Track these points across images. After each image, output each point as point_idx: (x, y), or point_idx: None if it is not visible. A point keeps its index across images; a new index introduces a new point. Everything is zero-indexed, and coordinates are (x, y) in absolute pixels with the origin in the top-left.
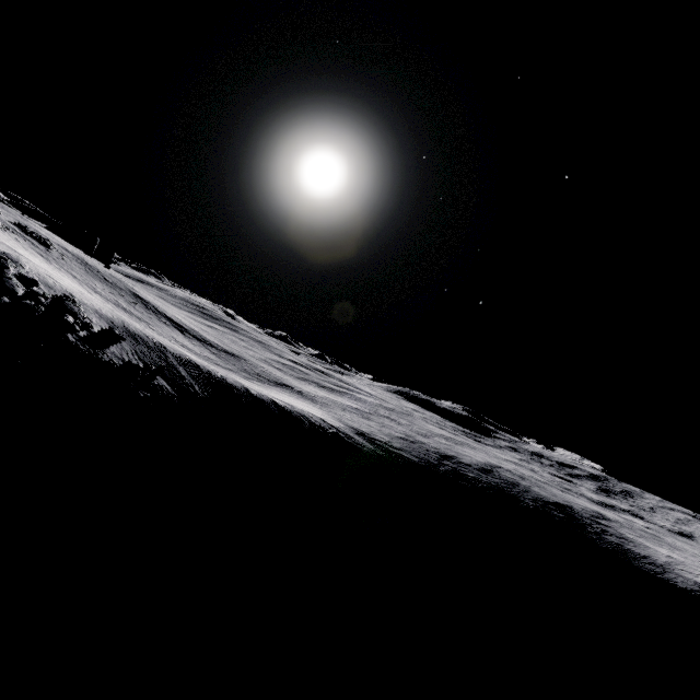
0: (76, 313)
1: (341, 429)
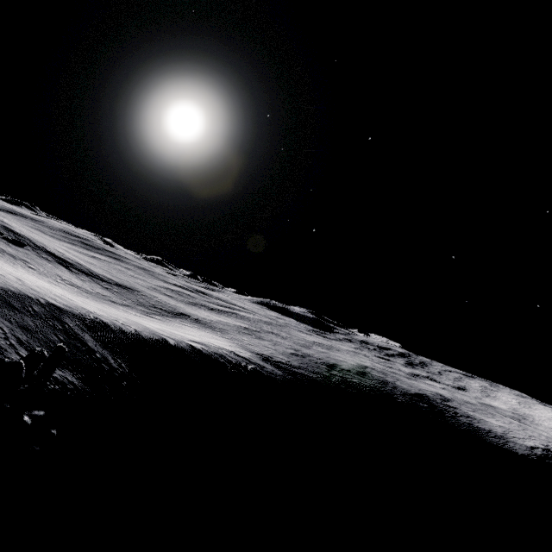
0: None
1: (252, 359)
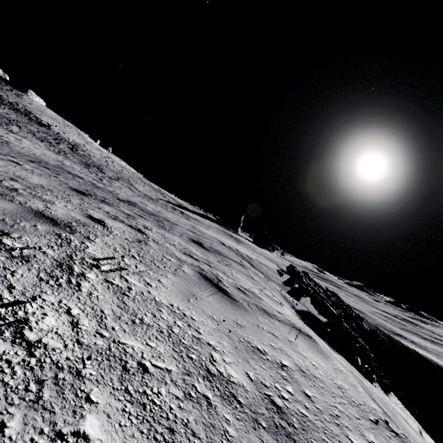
0: (353, 310)
1: None
